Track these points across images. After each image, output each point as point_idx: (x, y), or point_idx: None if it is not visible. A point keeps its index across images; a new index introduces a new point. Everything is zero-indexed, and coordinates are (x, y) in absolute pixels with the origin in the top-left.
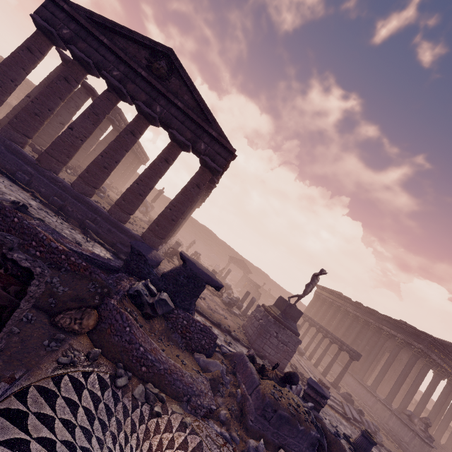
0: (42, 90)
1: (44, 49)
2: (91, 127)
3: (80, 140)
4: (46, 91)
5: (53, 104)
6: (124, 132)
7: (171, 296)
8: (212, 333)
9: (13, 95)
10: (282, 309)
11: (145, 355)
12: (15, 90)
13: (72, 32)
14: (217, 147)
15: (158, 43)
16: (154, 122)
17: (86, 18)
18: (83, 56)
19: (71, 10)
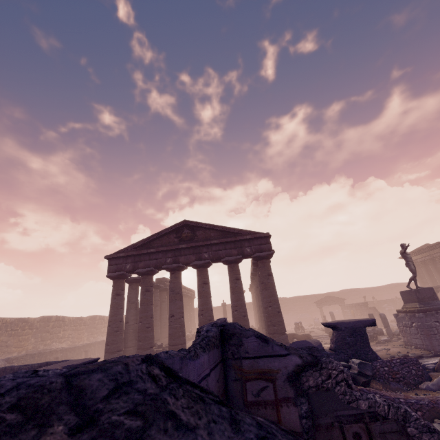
0: (139, 310)
1: (123, 286)
2: (181, 304)
3: (182, 318)
4: (142, 308)
5: (150, 312)
6: (200, 287)
7: (356, 358)
8: (410, 359)
9: (88, 335)
10: (416, 299)
11: (408, 402)
12: (88, 331)
13: (131, 263)
14: (256, 242)
15: (176, 224)
16: (209, 265)
17: (133, 250)
18: (147, 269)
19: (125, 254)
